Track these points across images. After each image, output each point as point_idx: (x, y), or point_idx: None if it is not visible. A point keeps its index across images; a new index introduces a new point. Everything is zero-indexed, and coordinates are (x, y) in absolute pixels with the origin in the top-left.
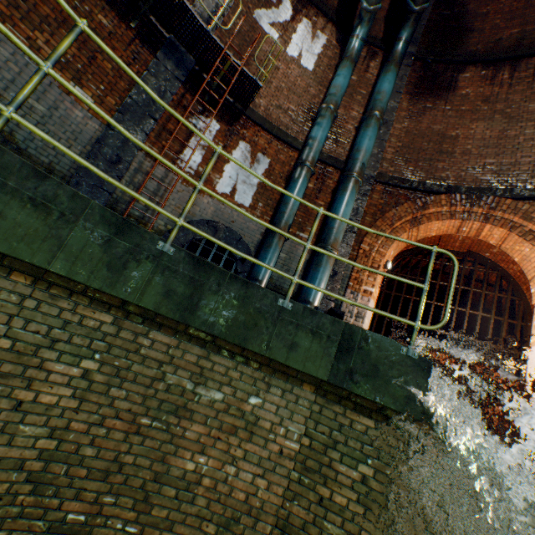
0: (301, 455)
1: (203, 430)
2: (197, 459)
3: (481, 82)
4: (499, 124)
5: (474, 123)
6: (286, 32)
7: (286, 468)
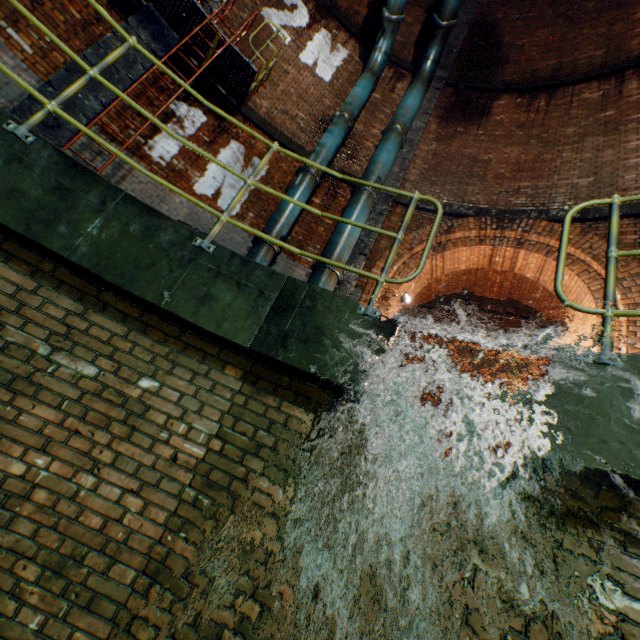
0: (205, 464)
1: (53, 416)
2: (33, 459)
3: (517, 109)
4: (535, 149)
5: (508, 147)
6: (300, 38)
7: (178, 483)
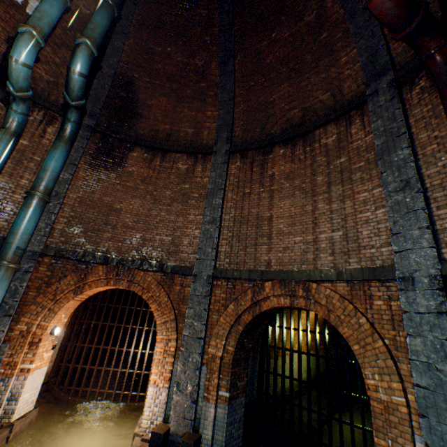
0: None
1: None
2: None
3: (144, 163)
4: (149, 204)
5: (134, 199)
6: None
7: None
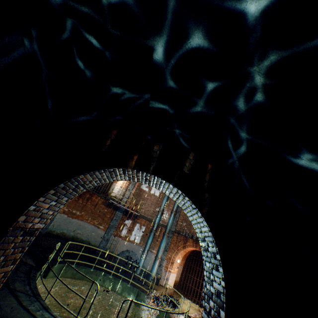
0: (131, 316)
1: (115, 309)
2: (114, 315)
3: None
4: None
5: None
6: (150, 187)
7: None
